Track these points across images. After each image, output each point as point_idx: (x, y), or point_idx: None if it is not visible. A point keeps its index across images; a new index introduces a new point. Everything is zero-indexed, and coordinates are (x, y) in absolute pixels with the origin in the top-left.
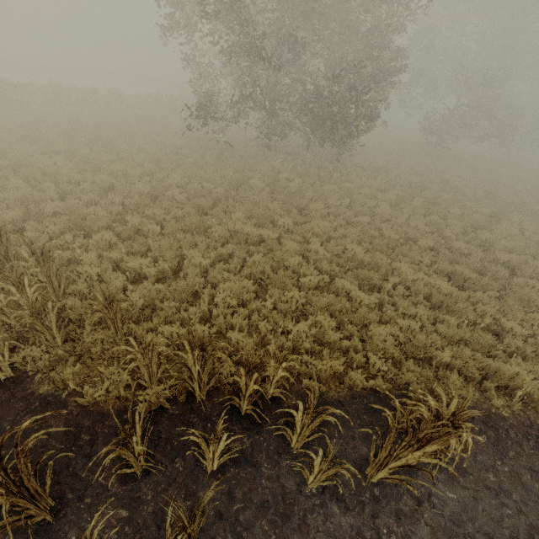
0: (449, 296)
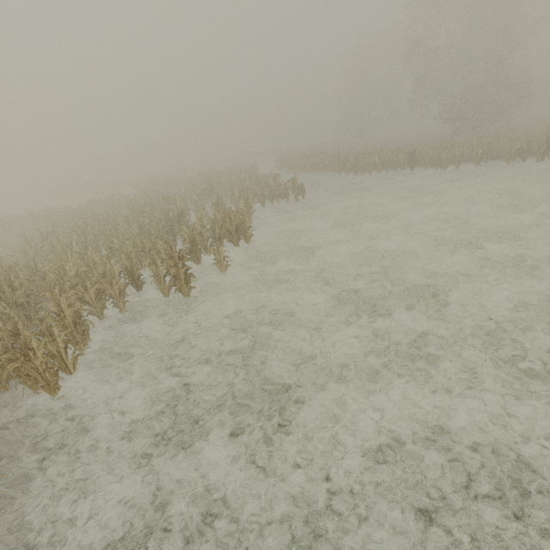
0: None
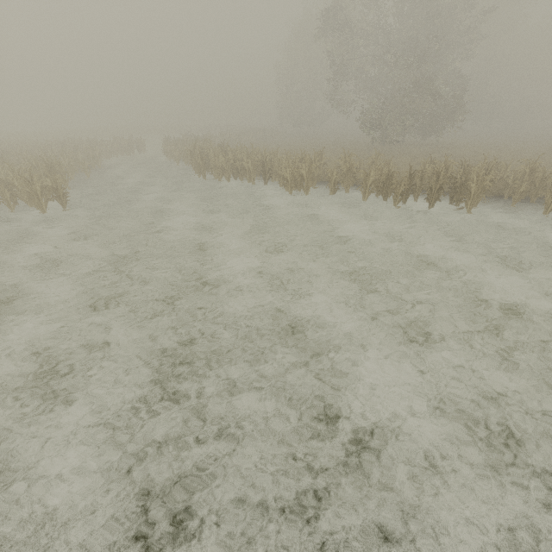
0: None
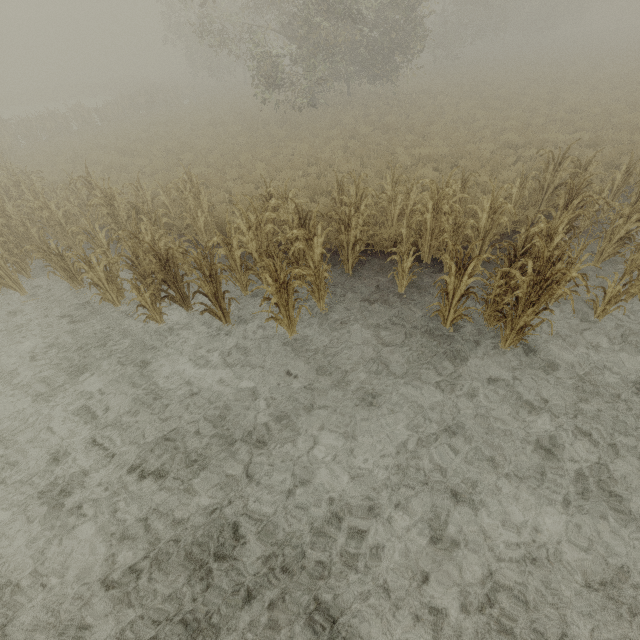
0: (598, 135)
